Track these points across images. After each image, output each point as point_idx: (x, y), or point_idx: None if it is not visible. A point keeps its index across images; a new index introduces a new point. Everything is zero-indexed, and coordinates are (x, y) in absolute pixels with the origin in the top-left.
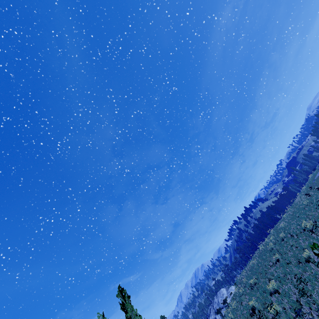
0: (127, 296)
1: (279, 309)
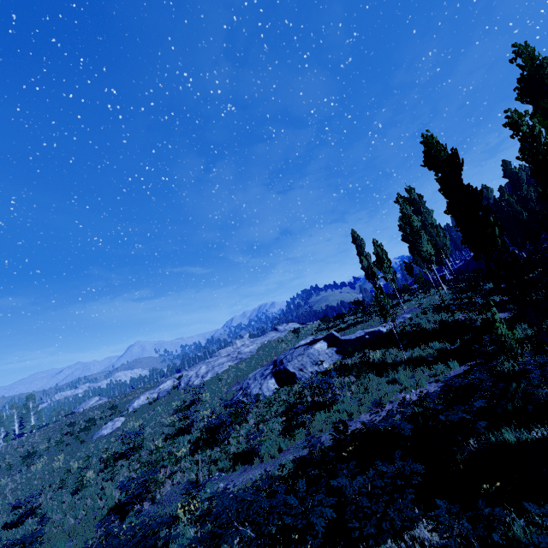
0: None
1: None
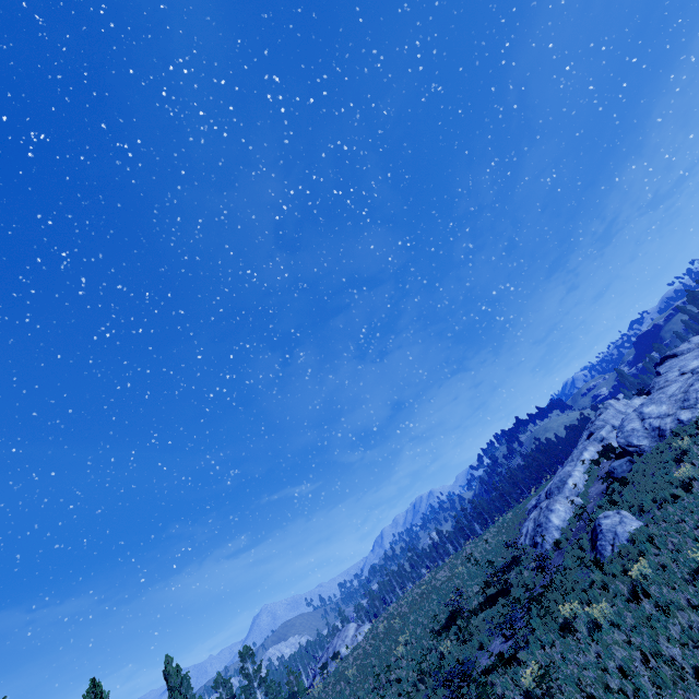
0: (102, 696)
1: None
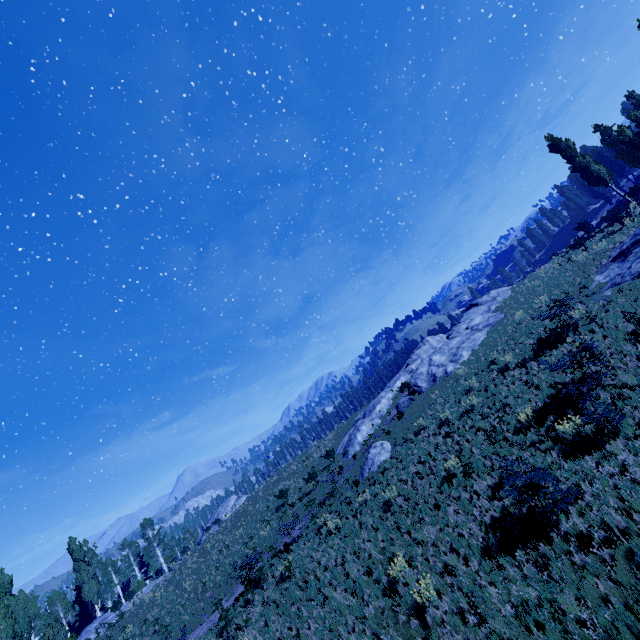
0: None
1: (128, 634)
